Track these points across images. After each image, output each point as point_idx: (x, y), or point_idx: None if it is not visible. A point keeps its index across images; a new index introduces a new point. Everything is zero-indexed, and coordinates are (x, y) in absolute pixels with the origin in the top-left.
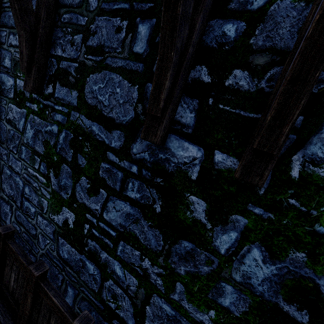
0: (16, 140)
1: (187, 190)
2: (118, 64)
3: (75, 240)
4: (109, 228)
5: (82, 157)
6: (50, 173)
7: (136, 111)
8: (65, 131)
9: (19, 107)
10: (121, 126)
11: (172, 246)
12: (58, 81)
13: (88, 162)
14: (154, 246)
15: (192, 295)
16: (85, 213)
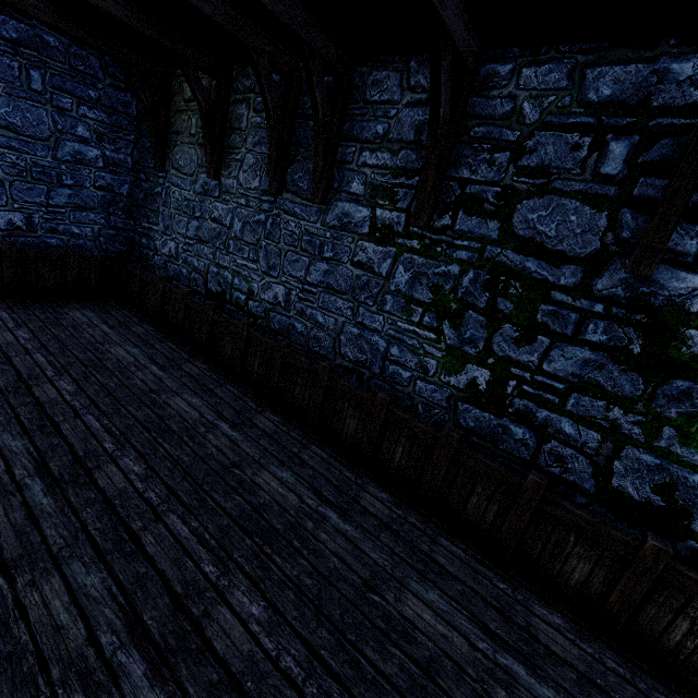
0: (373, 289)
1: (682, 324)
2: (574, 188)
3: (490, 402)
4: (553, 381)
5: (505, 300)
6: (443, 326)
7: (604, 241)
8: (474, 272)
9: (381, 244)
10: (577, 260)
11: (657, 389)
12: (462, 210)
13: (517, 306)
14: (628, 392)
15: (687, 437)
16: (510, 368)
